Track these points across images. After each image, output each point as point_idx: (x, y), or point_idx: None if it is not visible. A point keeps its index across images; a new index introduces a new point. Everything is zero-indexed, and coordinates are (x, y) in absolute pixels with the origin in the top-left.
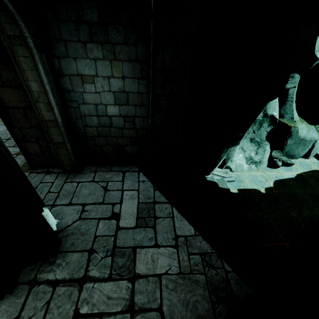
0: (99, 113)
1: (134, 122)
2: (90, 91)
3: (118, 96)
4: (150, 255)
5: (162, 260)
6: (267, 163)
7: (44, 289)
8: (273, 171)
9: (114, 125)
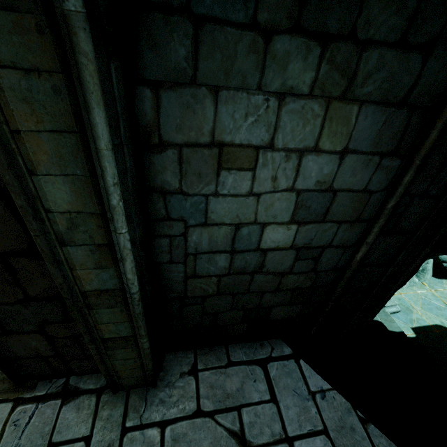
0: (238, 246)
1: (318, 258)
2: (233, 191)
3: (308, 201)
4: None
5: None
6: (432, 270)
7: None
8: (446, 284)
9: (266, 269)
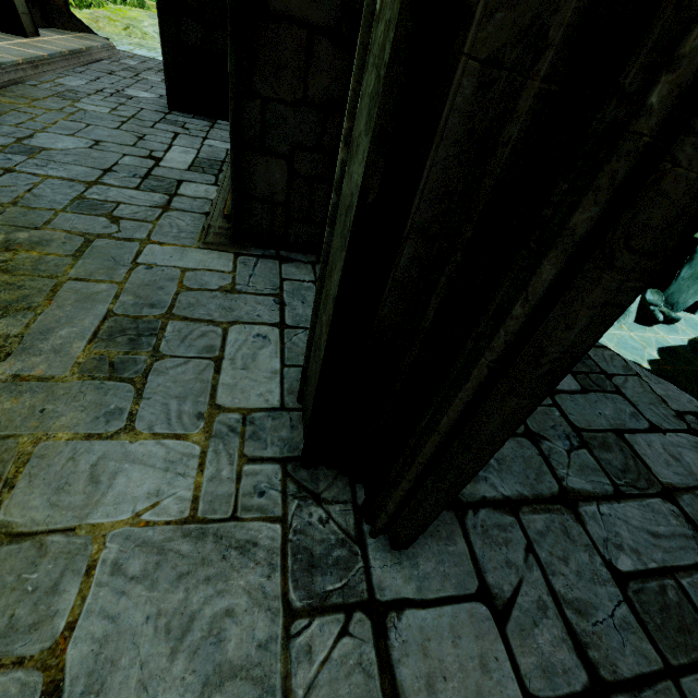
0: None
1: None
2: None
3: None
4: (661, 448)
5: (693, 459)
6: (636, 314)
7: (495, 519)
8: (648, 330)
9: None
